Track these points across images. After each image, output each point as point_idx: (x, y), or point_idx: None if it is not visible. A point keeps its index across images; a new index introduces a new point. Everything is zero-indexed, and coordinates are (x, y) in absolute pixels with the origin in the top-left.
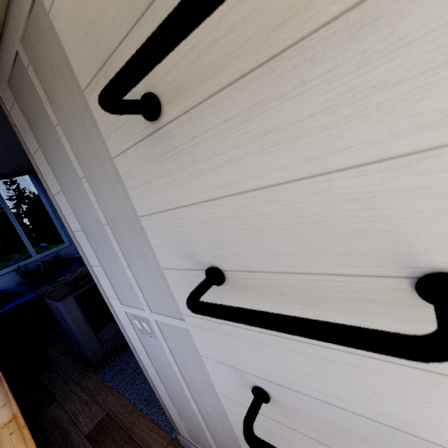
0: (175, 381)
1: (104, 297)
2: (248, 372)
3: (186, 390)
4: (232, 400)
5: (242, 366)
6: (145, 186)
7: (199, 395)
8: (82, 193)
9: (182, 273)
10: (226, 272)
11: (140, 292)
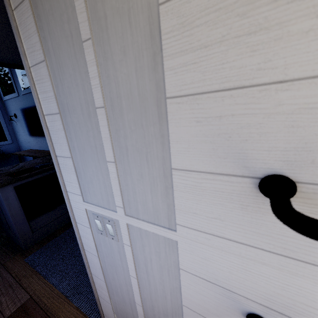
0: (124, 283)
1: (63, 191)
2: (251, 298)
3: (136, 294)
4: (201, 316)
5: (244, 291)
6: (205, 50)
7: (151, 301)
8: (77, 64)
9: (206, 177)
10: (299, 184)
11: (119, 192)
